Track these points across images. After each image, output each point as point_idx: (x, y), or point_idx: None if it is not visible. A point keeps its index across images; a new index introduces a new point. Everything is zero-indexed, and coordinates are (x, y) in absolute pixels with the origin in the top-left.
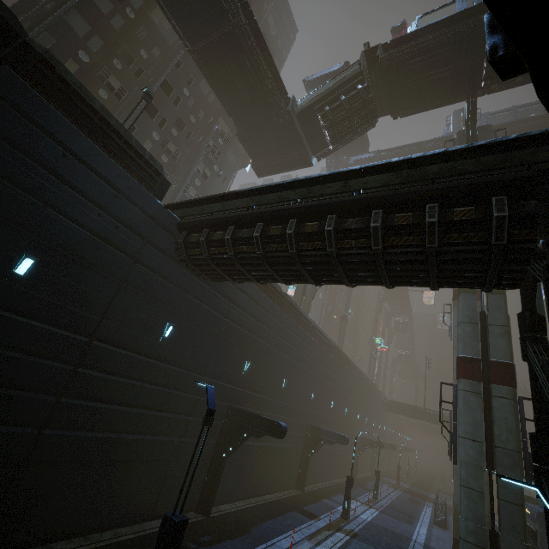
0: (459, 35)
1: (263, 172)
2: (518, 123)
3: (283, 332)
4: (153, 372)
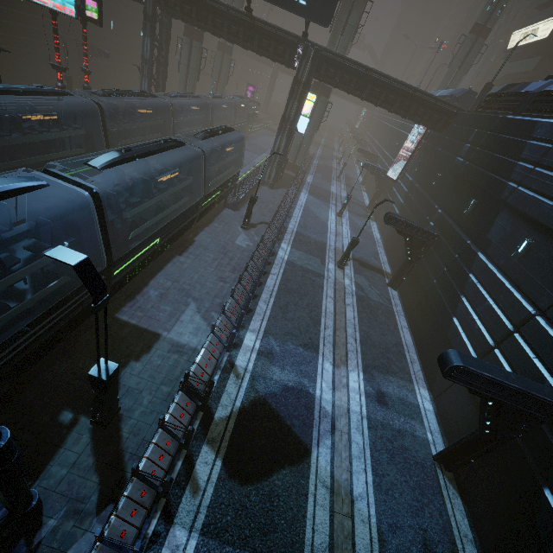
0: None
1: None
2: None
3: None
4: (29, 20)
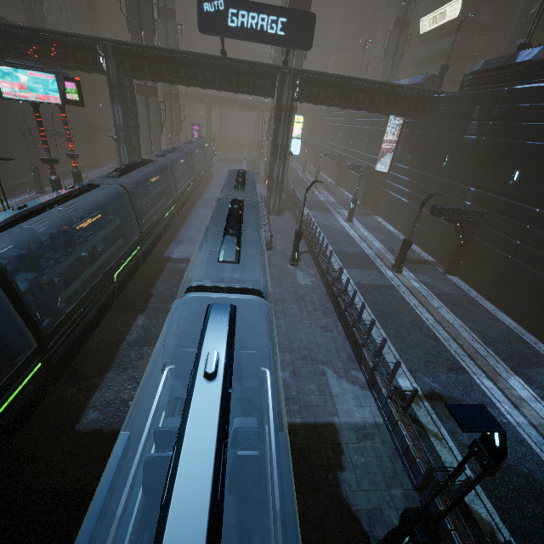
0: None
1: None
2: None
3: None
4: None
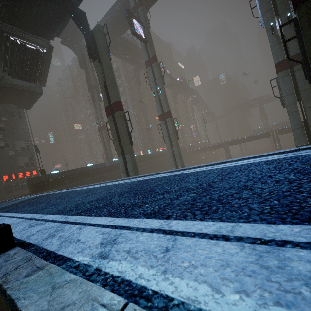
0: None
1: (27, 107)
2: None
3: None
4: None
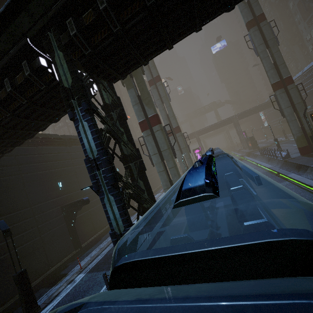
0: None
1: None
2: None
3: (73, 156)
4: None
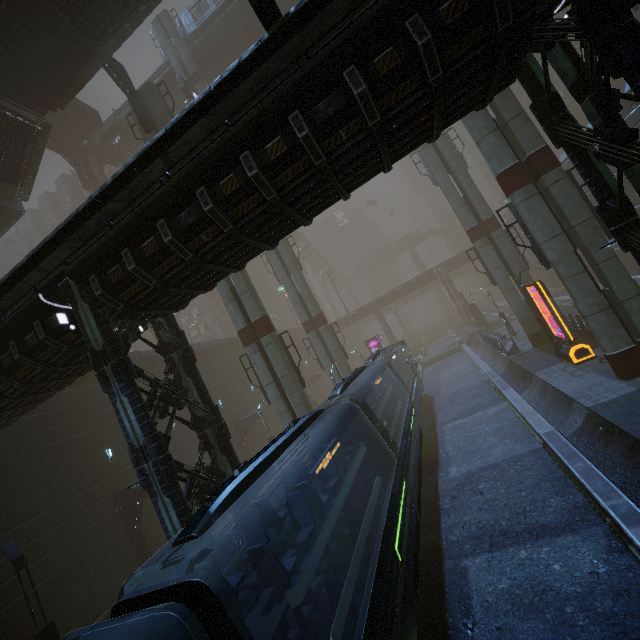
0: (15, 4)
1: None
2: (219, 14)
3: None
4: None
